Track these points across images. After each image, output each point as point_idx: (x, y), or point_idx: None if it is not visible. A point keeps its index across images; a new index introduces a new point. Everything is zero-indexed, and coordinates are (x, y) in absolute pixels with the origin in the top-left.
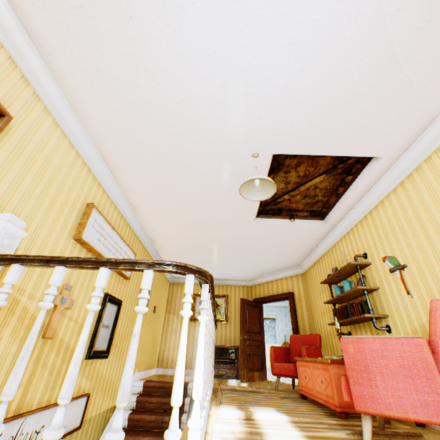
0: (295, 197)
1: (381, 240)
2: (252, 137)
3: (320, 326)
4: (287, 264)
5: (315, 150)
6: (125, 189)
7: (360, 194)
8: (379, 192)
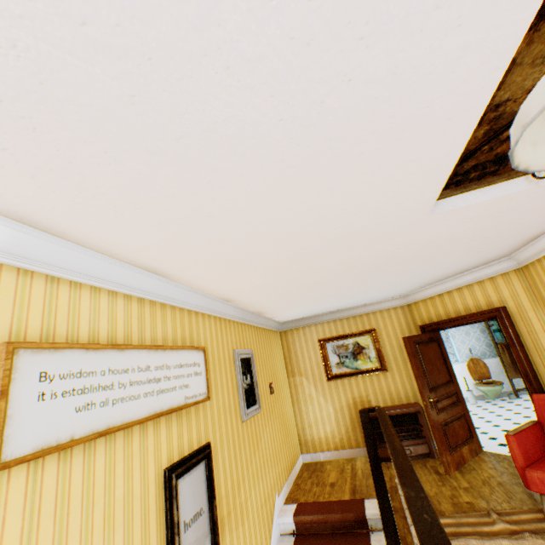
0: None
1: None
2: None
3: None
4: (481, 260)
5: None
6: (109, 249)
7: None
8: None
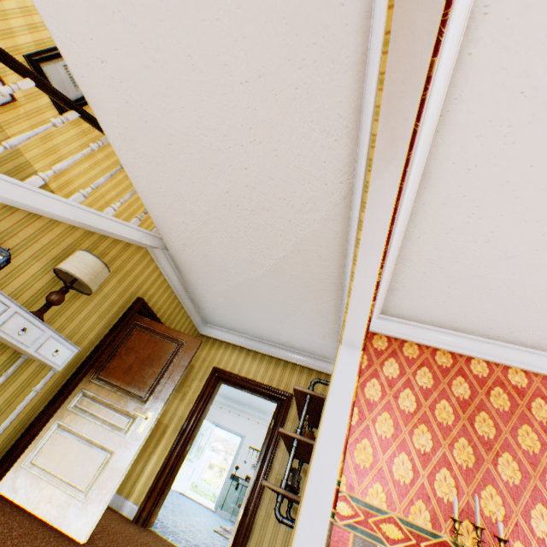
0: None
1: None
2: None
3: None
4: None
5: None
6: None
7: None
8: None
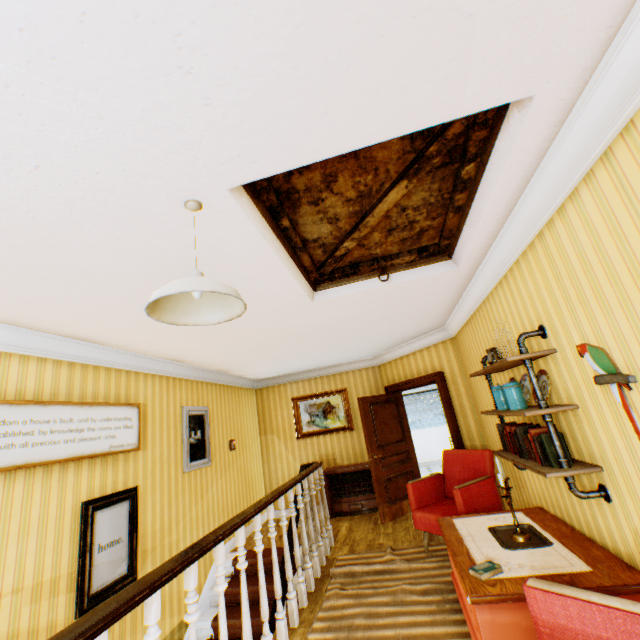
0: (370, 238)
1: (572, 304)
2: (140, 170)
3: (490, 430)
4: (421, 329)
5: (328, 143)
6: (37, 326)
7: (508, 198)
8: (552, 186)
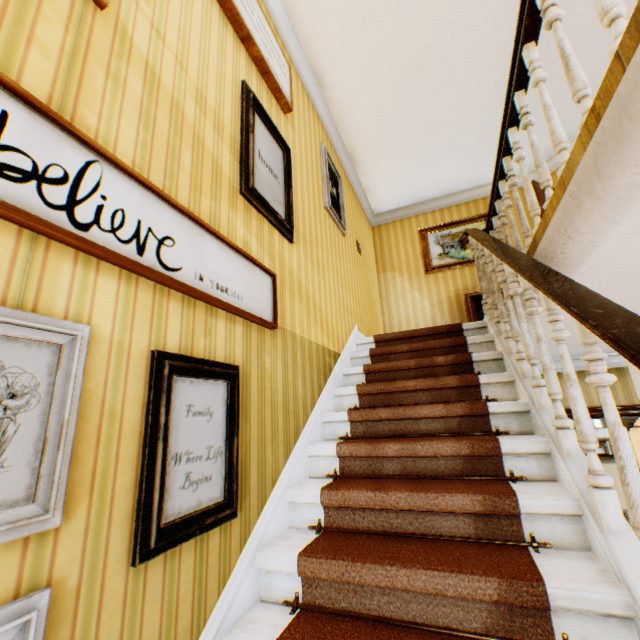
0: None
1: None
2: None
3: None
4: None
5: None
6: None
7: None
8: None
